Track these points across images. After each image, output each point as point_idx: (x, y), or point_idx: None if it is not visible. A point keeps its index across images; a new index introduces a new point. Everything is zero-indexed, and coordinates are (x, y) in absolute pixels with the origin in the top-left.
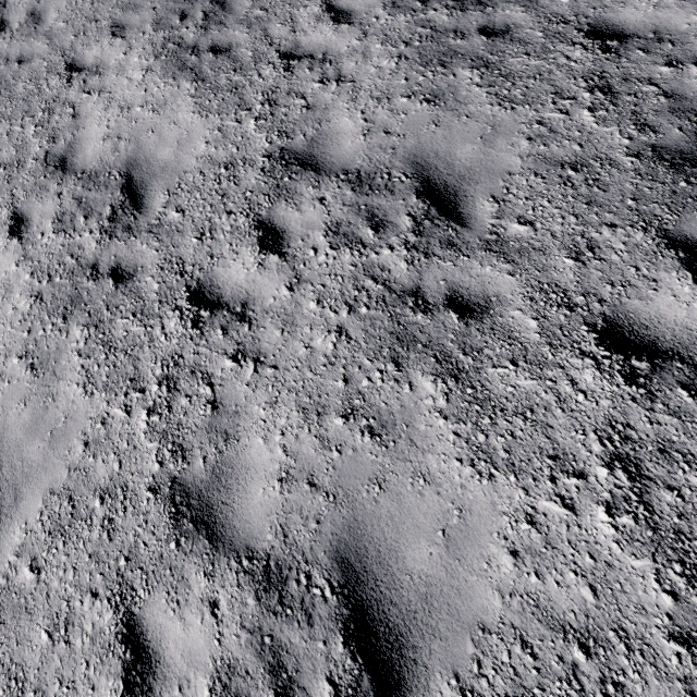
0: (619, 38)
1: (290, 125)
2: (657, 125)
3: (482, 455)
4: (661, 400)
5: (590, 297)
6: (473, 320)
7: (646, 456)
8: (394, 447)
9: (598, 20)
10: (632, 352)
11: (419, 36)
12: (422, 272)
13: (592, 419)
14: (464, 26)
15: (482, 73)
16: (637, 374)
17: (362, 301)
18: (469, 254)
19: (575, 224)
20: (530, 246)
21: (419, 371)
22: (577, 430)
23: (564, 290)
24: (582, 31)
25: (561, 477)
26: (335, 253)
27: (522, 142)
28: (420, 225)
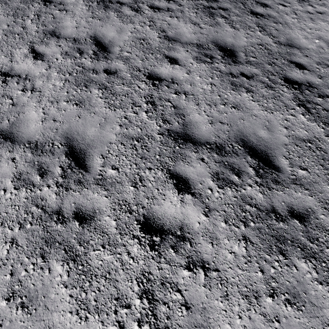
0: (159, 80)
1: (1, 114)
2: (170, 120)
3: (83, 306)
4: (163, 256)
5: (139, 206)
6: (86, 224)
7: (156, 288)
8: (35, 313)
9: (152, 71)
10: (153, 232)
11: (76, 70)
12: (63, 199)
13: (135, 272)
14: (97, 68)
15: (103, 92)
16: (155, 244)
17: (28, 220)
18: (88, 187)
19: (135, 168)
20: (116, 181)
21: (55, 260)
22: (129, 280)
23: (128, 203)
24: (145, 75)
25: (119, 310)
26: (17, 191)
27: (117, 127)
28: (65, 172)
